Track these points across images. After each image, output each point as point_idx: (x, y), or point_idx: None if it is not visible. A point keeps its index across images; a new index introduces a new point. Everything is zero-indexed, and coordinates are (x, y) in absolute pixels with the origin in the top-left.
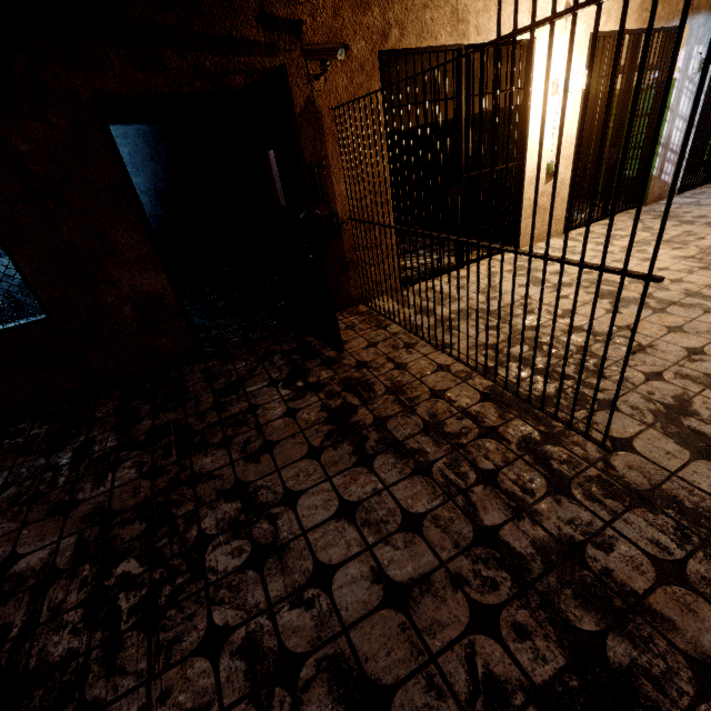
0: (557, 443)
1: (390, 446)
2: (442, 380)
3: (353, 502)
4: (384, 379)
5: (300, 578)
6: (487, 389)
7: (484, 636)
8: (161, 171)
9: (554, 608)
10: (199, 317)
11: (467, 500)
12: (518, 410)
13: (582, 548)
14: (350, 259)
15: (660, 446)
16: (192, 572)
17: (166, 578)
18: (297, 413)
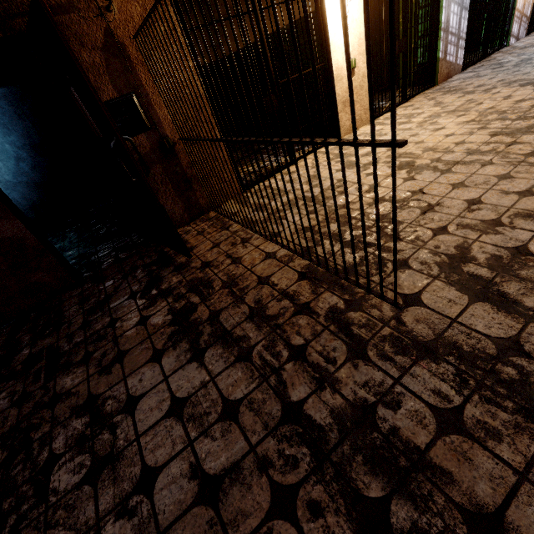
0: (357, 309)
1: (220, 337)
2: (268, 267)
3: (183, 399)
4: (222, 275)
5: (128, 486)
6: (304, 268)
7: (282, 520)
8: (31, 127)
9: (346, 478)
10: (83, 246)
11: (278, 379)
12: (328, 283)
13: (374, 409)
14: (191, 174)
15: (443, 295)
16: (37, 497)
17: (13, 507)
18: (148, 320)
